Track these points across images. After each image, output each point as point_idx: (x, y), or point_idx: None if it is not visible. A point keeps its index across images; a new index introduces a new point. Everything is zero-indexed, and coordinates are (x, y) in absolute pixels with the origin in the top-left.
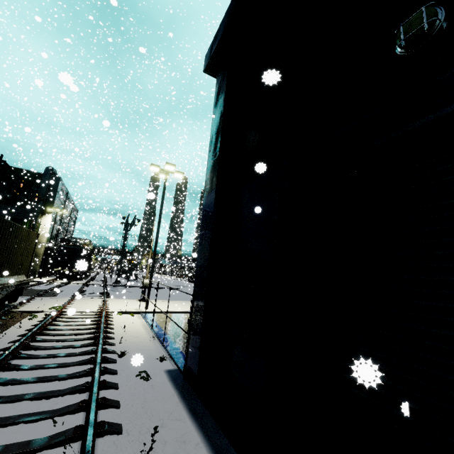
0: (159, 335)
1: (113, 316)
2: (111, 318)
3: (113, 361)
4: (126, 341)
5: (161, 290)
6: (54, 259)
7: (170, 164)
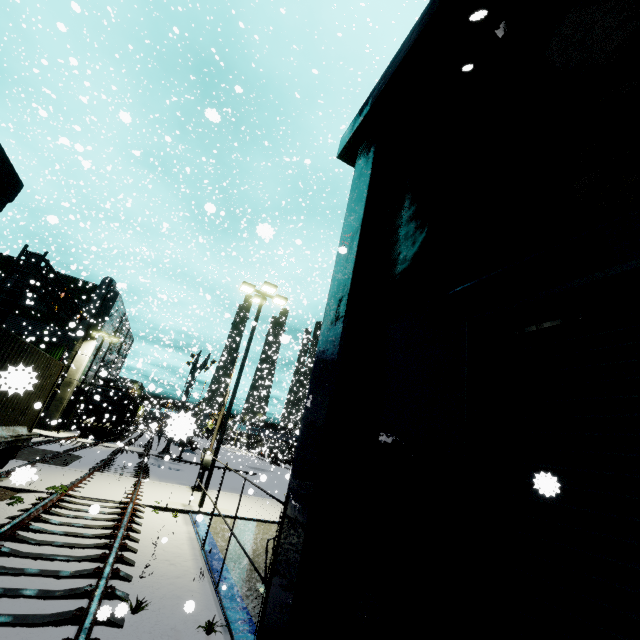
0: (212, 564)
1: (144, 514)
2: (140, 519)
3: (117, 622)
4: (154, 572)
5: (228, 473)
6: (86, 405)
7: (270, 285)
